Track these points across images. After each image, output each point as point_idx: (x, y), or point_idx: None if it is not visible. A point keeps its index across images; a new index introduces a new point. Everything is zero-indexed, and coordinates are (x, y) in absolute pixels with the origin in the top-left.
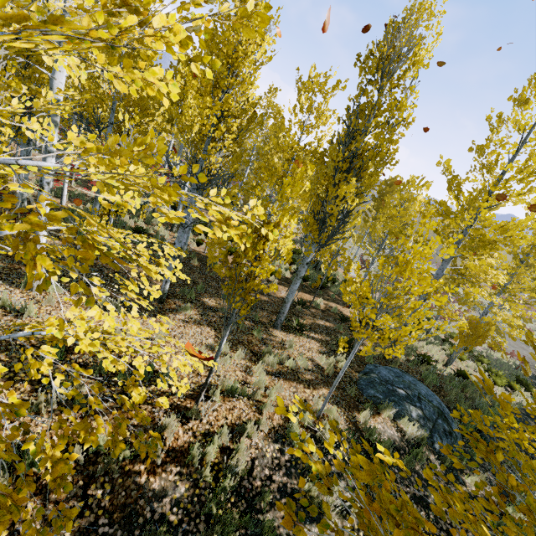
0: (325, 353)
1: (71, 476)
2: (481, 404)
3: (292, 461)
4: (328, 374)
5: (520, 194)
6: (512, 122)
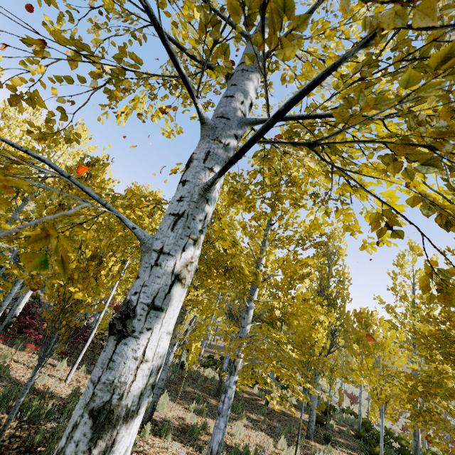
0: None
1: None
2: None
3: None
4: None
5: (430, 311)
6: (402, 274)
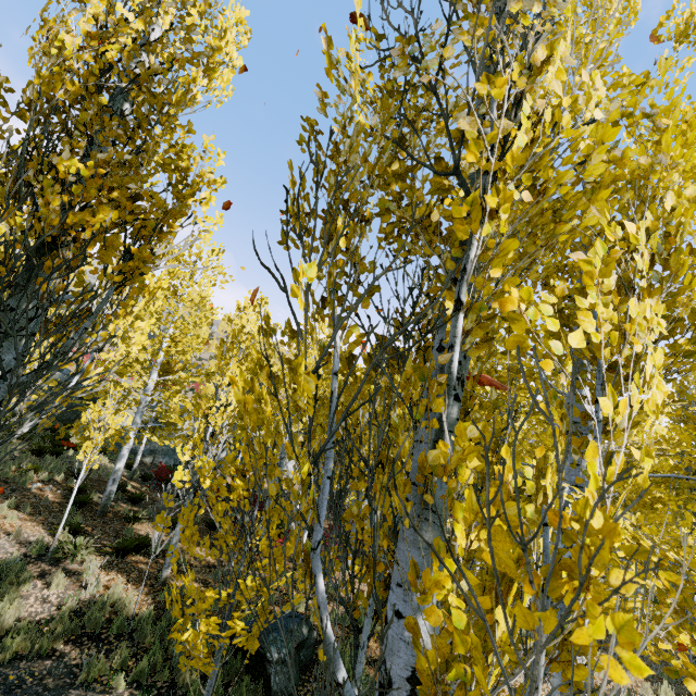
0: None
1: None
2: None
3: None
4: None
5: None
6: None
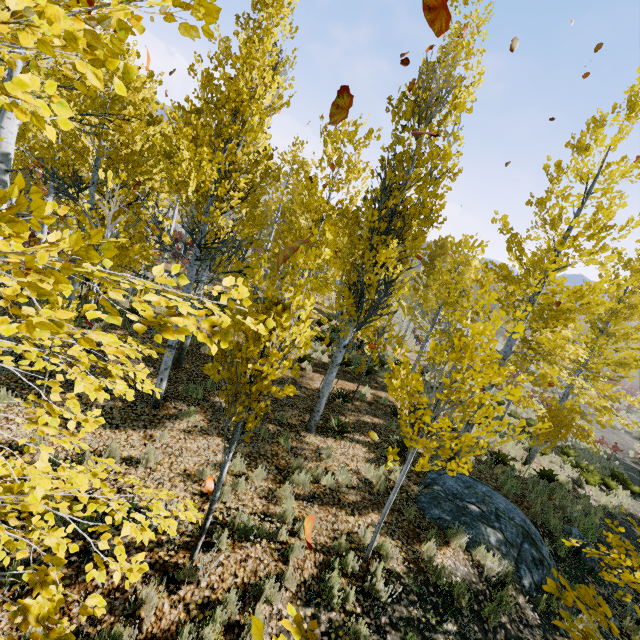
0: (374, 461)
1: None
2: (574, 515)
3: (331, 632)
4: (379, 491)
5: (592, 253)
6: (572, 171)
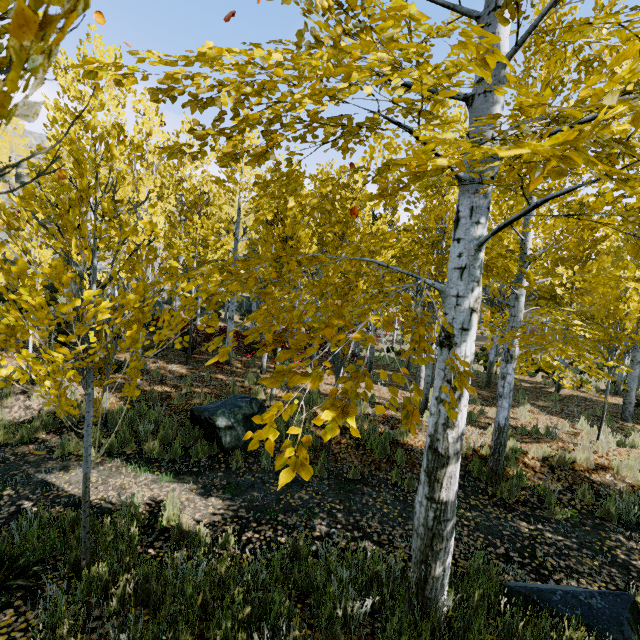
0: None
1: (539, 463)
2: None
3: None
4: None
5: None
6: None
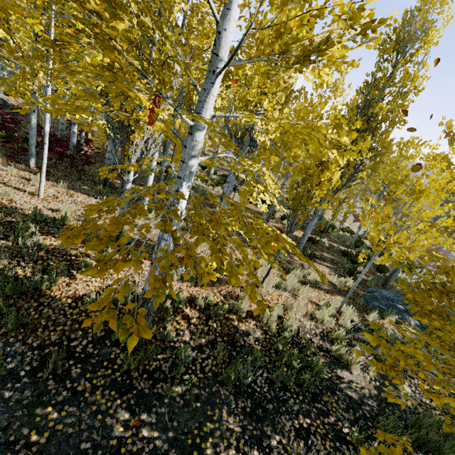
0: (335, 276)
1: (198, 314)
2: None
3: (324, 333)
4: (340, 289)
5: None
6: None
